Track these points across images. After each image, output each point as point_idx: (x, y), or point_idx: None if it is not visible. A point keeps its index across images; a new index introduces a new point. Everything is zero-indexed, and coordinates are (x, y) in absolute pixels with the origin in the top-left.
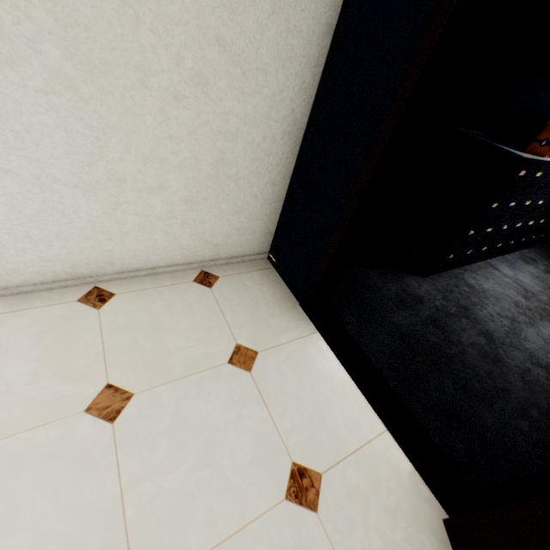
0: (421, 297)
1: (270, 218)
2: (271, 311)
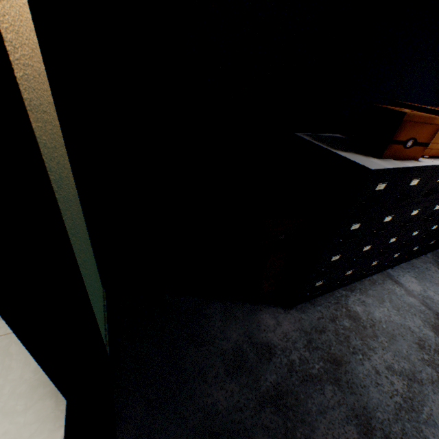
0: (272, 347)
1: None
2: (12, 404)
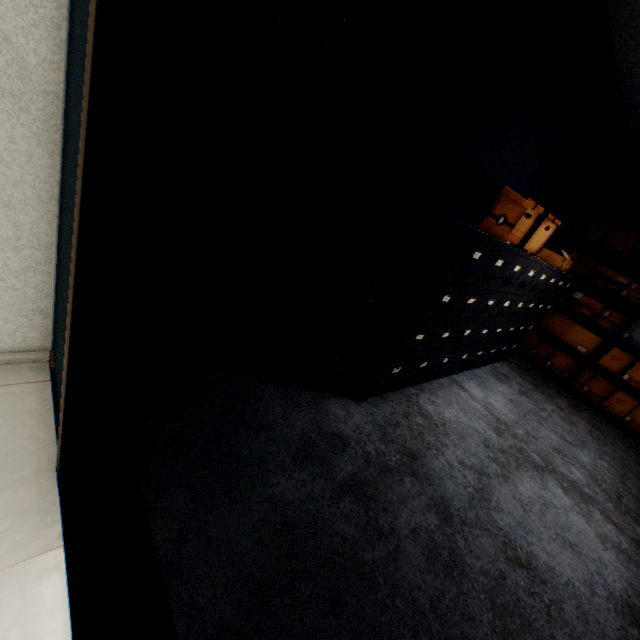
0: (345, 438)
1: (28, 280)
2: None
